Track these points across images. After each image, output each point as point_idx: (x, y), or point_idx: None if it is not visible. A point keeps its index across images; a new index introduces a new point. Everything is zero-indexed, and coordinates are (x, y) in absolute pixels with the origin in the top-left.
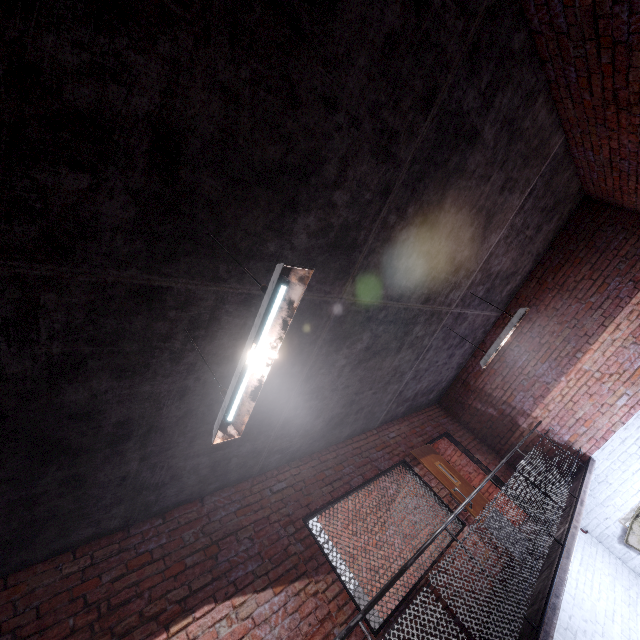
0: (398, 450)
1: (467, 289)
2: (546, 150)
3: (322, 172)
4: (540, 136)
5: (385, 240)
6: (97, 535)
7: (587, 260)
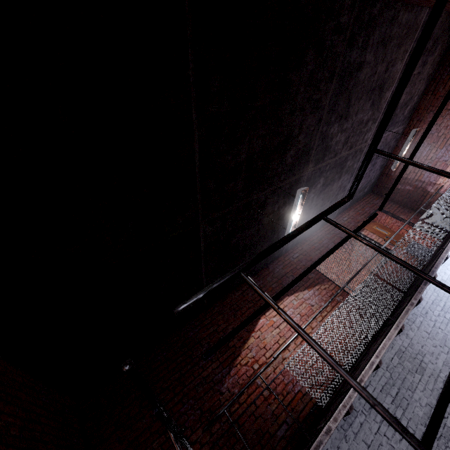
0: (350, 226)
1: (376, 128)
2: (415, 27)
3: (293, 134)
4: (407, 26)
5: (323, 138)
6: (240, 284)
7: None
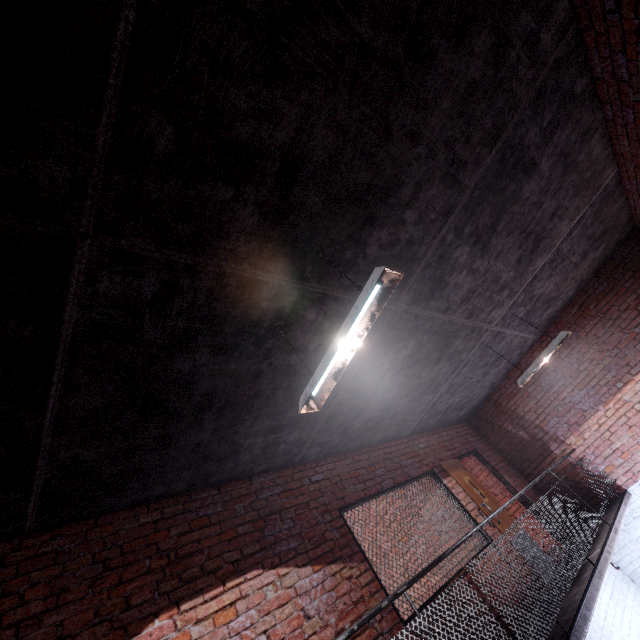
0: (427, 460)
1: (509, 309)
2: (598, 181)
3: (399, 194)
4: (593, 169)
5: (441, 256)
6: (166, 494)
7: (633, 290)
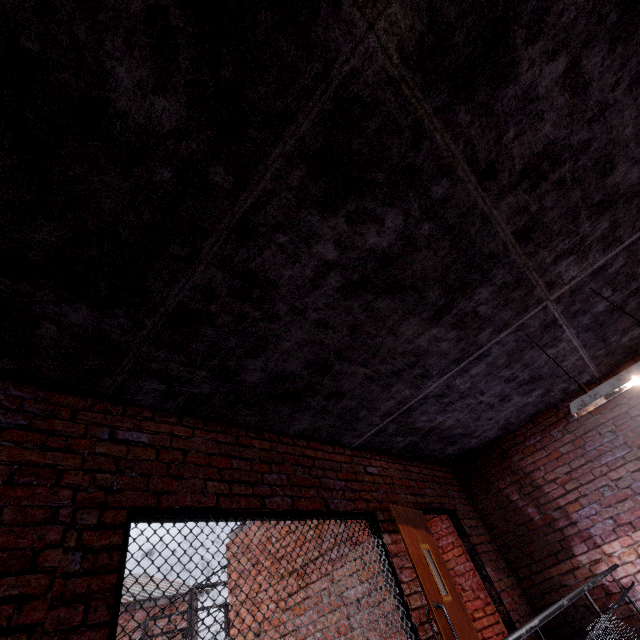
0: (371, 495)
1: (590, 275)
2: None
3: None
4: None
5: None
6: None
7: None
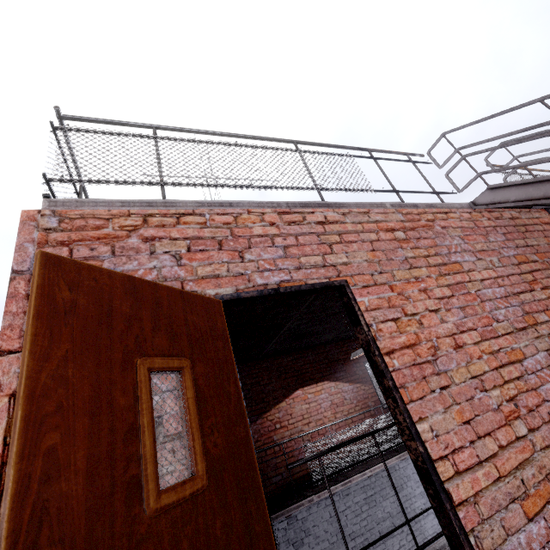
0: None
1: None
2: None
3: None
4: None
5: None
6: (295, 350)
7: None
